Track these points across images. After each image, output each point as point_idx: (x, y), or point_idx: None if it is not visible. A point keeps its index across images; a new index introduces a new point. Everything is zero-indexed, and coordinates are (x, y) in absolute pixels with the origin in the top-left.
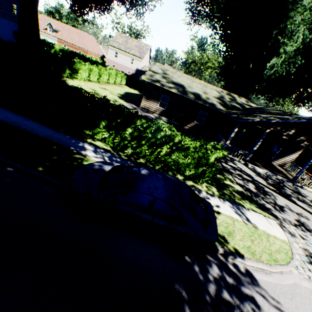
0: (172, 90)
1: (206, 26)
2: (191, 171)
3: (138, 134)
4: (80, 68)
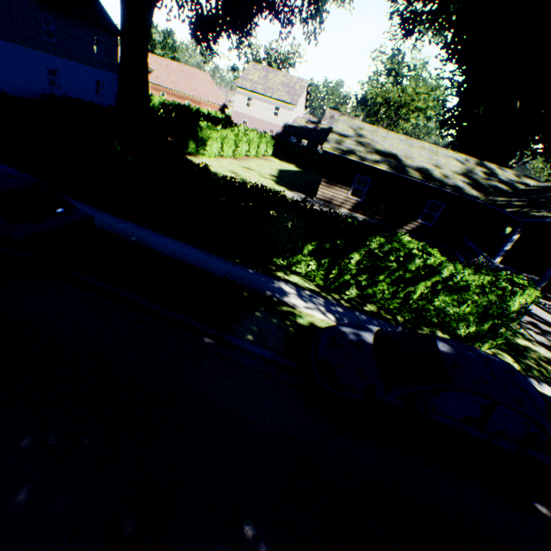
0: (380, 167)
1: (434, 40)
2: (469, 328)
3: (371, 264)
4: (209, 137)
